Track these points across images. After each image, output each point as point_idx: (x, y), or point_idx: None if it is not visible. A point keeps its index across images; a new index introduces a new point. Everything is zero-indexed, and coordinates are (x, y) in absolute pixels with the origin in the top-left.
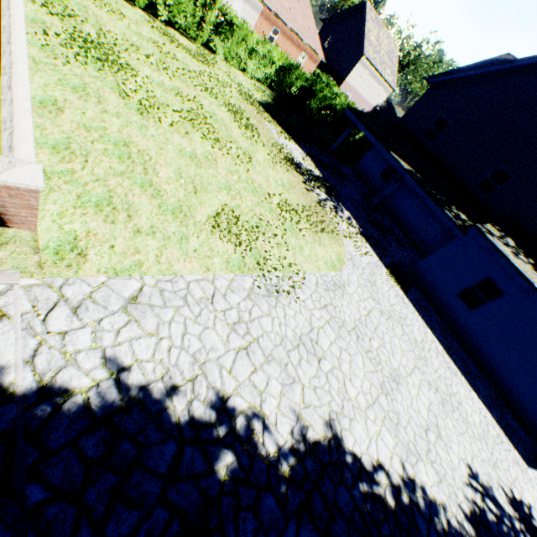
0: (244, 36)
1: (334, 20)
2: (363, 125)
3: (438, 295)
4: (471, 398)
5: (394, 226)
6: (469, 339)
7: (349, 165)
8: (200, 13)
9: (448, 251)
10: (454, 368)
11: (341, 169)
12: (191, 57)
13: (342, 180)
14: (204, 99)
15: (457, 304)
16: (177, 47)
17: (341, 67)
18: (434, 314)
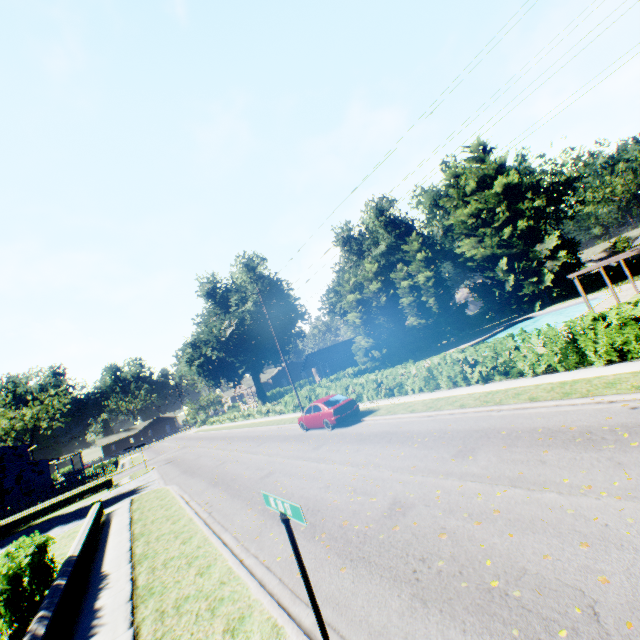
0: None
1: None
2: None
3: None
4: None
5: None
6: None
7: None
8: None
9: None
10: None
11: None
12: None
13: None
14: None
15: None
16: None
17: None
18: None
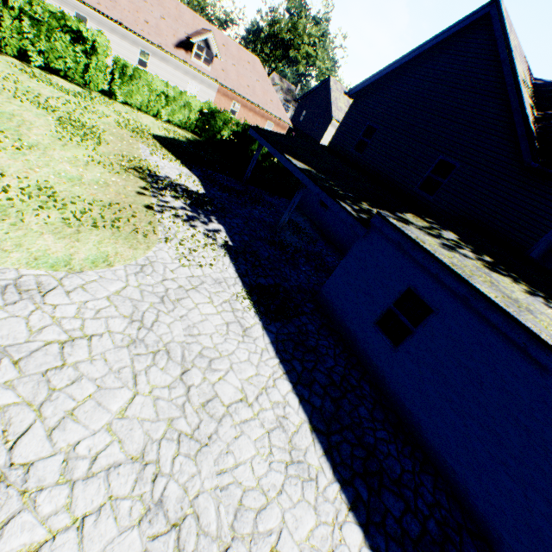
0: (146, 81)
1: (306, 98)
2: (262, 137)
3: (351, 330)
4: (336, 545)
5: (330, 254)
6: (402, 404)
7: (288, 199)
8: (83, 59)
9: (354, 258)
10: (316, 464)
11: (266, 197)
12: (60, 91)
13: (253, 204)
14: (16, 106)
15: (376, 340)
16: (39, 81)
17: (315, 133)
18: (332, 359)
